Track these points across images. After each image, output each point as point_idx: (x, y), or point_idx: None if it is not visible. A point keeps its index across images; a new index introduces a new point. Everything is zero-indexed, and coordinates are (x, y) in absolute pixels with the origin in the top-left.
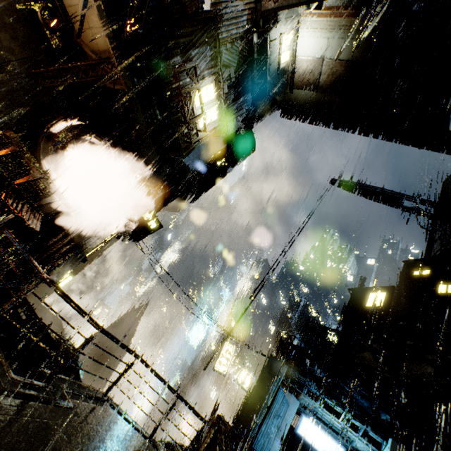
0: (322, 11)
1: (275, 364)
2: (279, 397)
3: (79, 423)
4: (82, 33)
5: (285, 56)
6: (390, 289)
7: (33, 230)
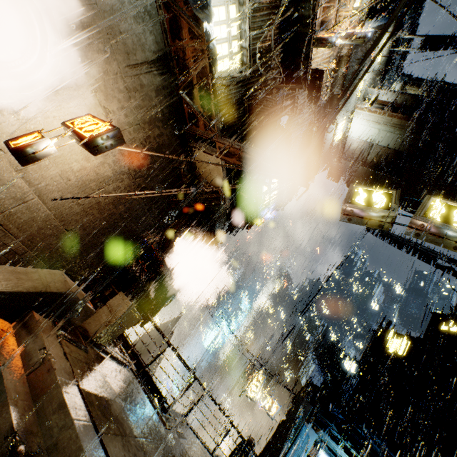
0: (376, 109)
1: (301, 403)
2: (302, 431)
3: (189, 444)
4: (202, 171)
5: (337, 136)
6: (414, 339)
7: (152, 299)
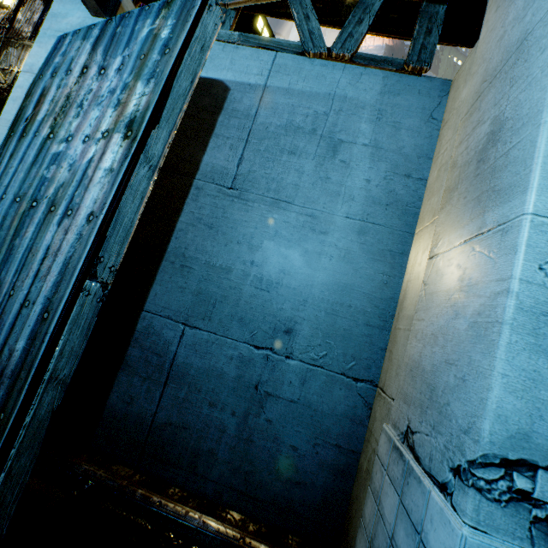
0: None
1: None
2: (67, 58)
3: None
4: None
5: None
6: None
7: None
